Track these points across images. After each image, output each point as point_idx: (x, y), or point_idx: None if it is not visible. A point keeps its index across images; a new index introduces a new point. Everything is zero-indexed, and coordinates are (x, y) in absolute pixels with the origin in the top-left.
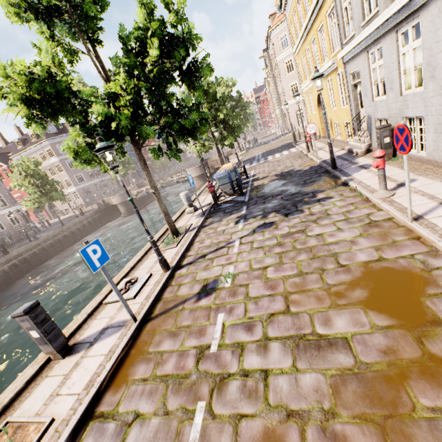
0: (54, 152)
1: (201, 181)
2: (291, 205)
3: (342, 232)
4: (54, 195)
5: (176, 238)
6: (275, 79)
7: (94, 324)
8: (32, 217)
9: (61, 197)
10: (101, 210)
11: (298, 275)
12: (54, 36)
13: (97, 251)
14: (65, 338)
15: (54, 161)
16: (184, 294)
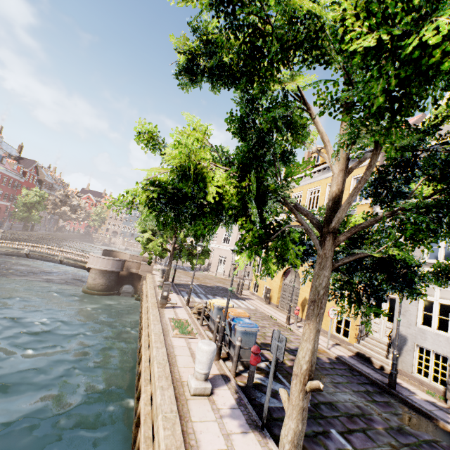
0: None
1: (102, 278)
2: None
3: None
4: None
5: None
6: None
7: None
8: None
9: None
10: None
11: None
12: None
13: None
14: None
15: None
16: None
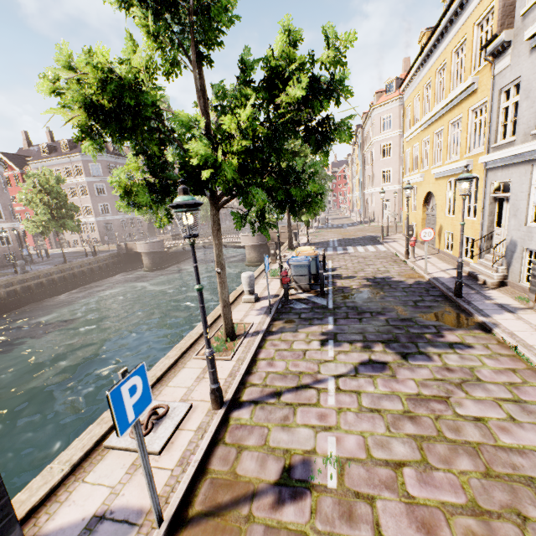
0: (84, 171)
1: (254, 252)
2: (406, 339)
3: (521, 428)
4: (67, 223)
5: (230, 342)
6: (365, 159)
7: (79, 494)
8: (28, 239)
9: (74, 228)
10: (119, 254)
11: (473, 513)
12: (157, 35)
13: (136, 388)
14: (21, 533)
15: (80, 181)
16: (250, 476)
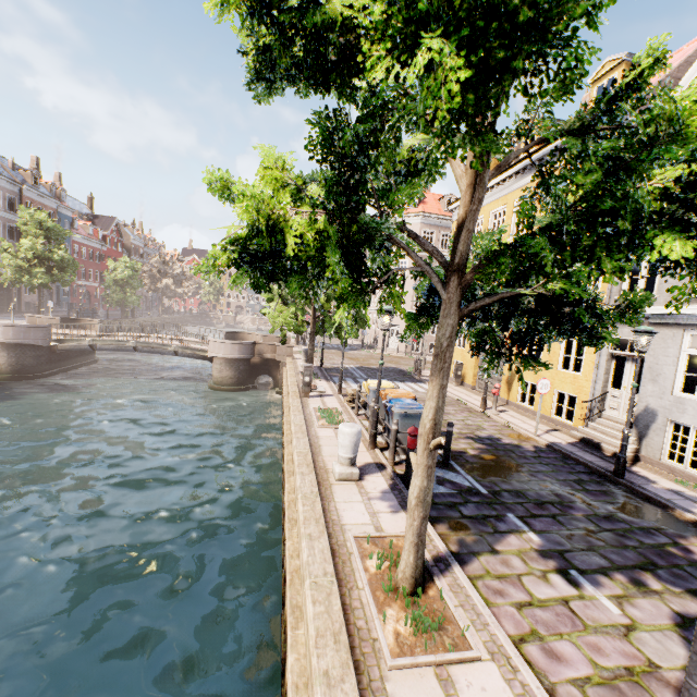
0: None
1: (230, 369)
2: (660, 559)
3: None
4: None
5: (421, 597)
6: None
7: None
8: None
9: None
10: None
11: None
12: None
13: None
14: None
15: None
16: None
